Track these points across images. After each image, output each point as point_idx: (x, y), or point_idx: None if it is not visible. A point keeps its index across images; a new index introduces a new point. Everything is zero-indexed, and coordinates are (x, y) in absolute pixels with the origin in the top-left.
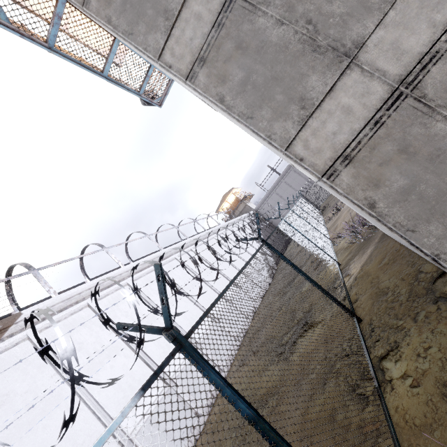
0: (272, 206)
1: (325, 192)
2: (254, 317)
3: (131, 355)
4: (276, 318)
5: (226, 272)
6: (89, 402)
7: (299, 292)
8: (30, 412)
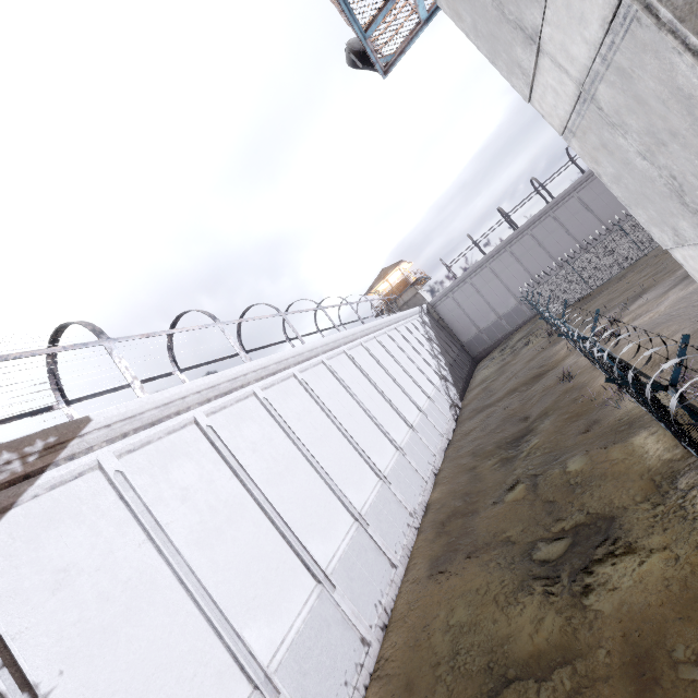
0: (460, 303)
1: (563, 299)
2: (438, 484)
3: (263, 523)
4: (509, 505)
5: (394, 400)
6: (201, 602)
7: (559, 469)
8: (105, 609)
